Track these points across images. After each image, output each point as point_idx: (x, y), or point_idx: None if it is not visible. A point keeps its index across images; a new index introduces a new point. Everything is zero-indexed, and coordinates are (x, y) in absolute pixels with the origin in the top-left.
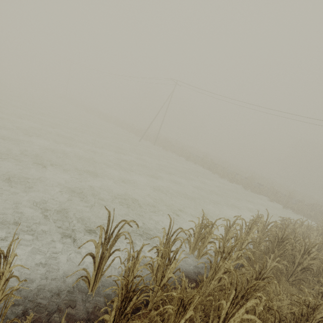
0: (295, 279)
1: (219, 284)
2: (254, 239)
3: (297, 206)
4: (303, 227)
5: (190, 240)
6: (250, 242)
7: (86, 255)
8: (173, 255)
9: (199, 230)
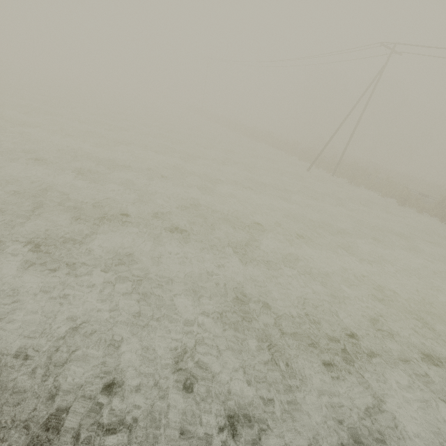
0: None
1: None
2: None
3: None
4: None
5: None
6: None
7: None
8: None
9: None
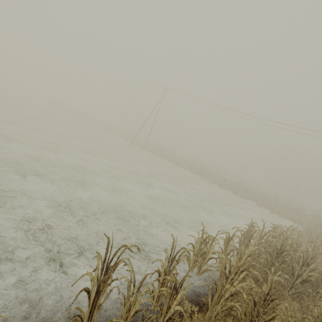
0: (295, 292)
1: (225, 308)
2: (253, 252)
3: (283, 210)
4: (294, 233)
5: (189, 256)
6: (250, 255)
7: (80, 291)
8: (180, 284)
9: (199, 245)
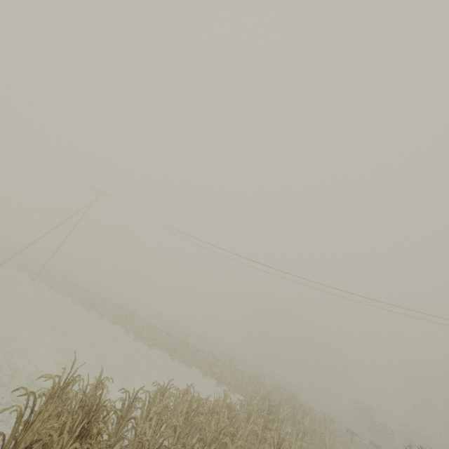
0: None
1: None
2: None
3: (234, 380)
4: (185, 398)
5: None
6: None
7: None
8: None
9: None
